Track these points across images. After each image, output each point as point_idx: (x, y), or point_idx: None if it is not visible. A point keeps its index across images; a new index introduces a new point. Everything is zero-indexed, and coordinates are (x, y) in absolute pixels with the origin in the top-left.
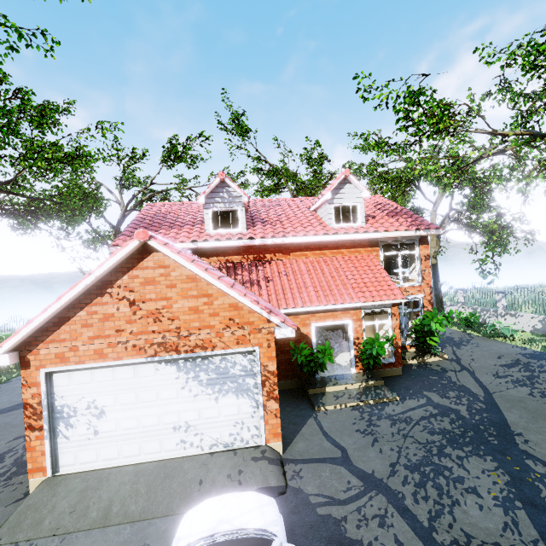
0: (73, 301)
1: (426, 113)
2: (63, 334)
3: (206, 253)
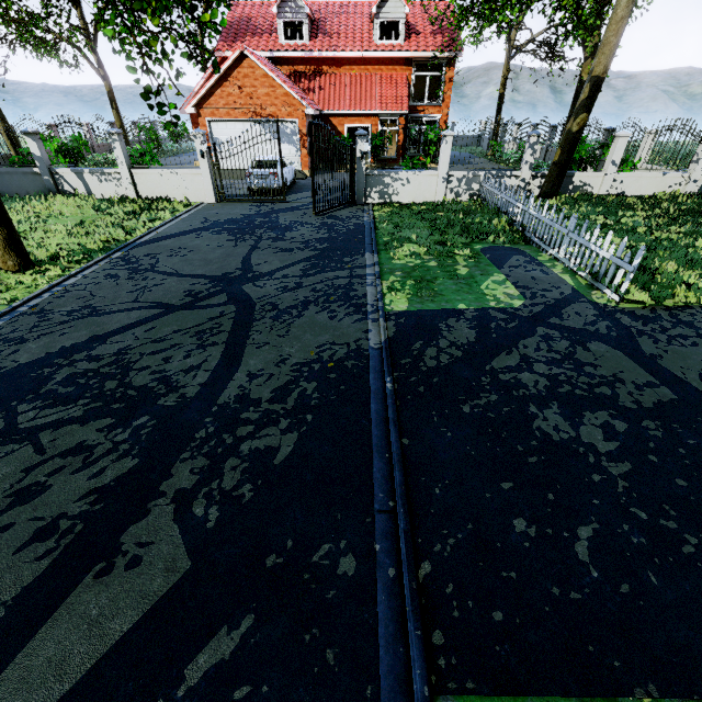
0: (214, 84)
1: None
2: (212, 102)
3: (280, 63)
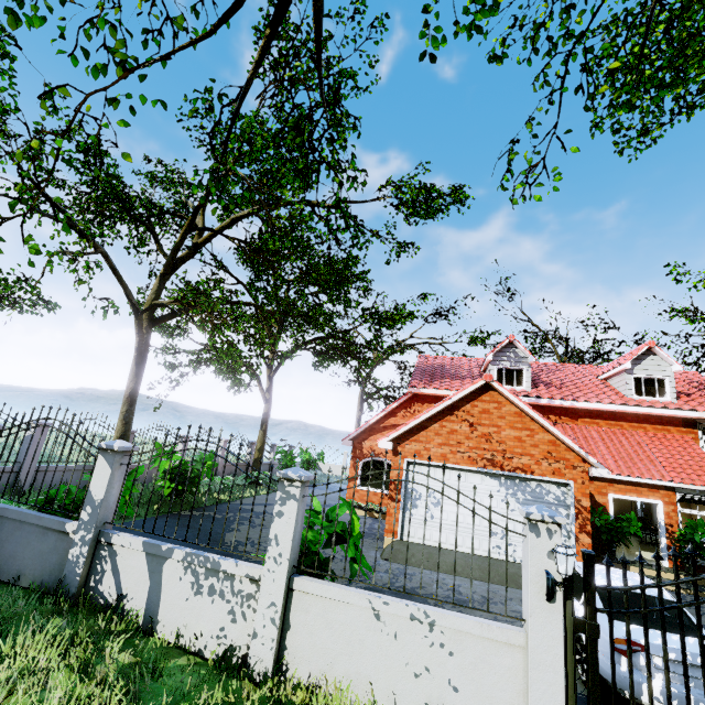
0: (431, 416)
1: None
2: (422, 437)
3: None
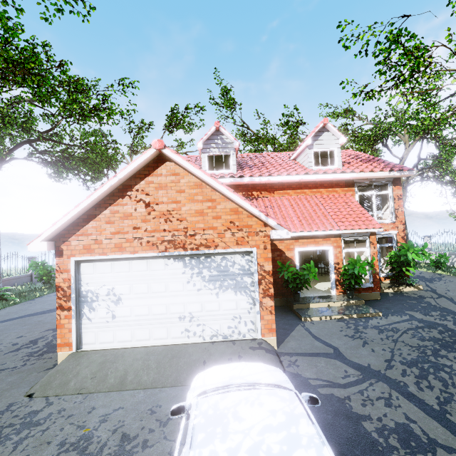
0: (99, 201)
1: (406, 52)
2: (90, 229)
3: None
